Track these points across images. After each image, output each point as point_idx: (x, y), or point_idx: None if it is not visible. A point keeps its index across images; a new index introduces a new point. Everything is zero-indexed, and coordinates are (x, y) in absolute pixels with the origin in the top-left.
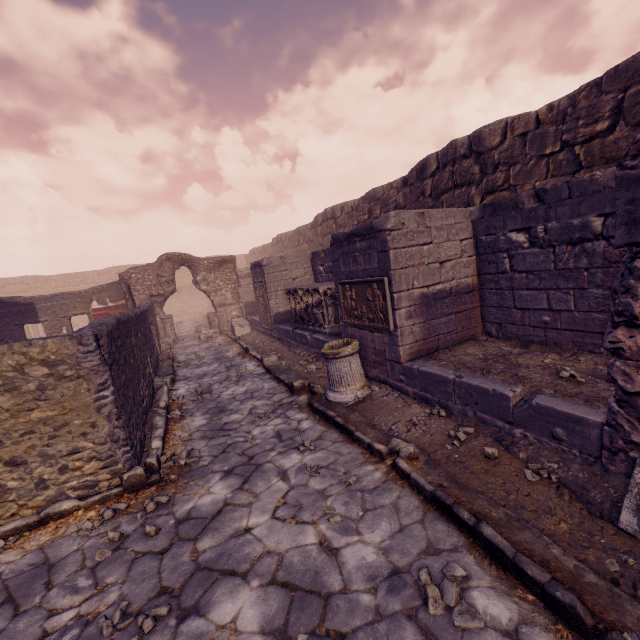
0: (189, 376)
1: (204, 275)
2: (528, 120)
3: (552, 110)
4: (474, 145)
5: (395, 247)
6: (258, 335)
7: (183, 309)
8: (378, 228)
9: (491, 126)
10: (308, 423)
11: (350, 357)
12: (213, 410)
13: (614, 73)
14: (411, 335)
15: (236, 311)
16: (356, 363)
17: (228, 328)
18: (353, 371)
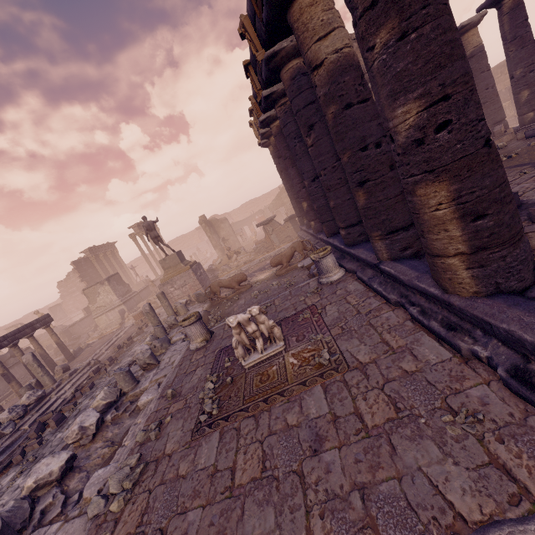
0: None
1: None
2: None
3: None
4: None
5: None
6: None
7: None
8: None
9: None
10: None
11: None
12: None
13: None
14: None
15: None
16: None
17: None
18: None
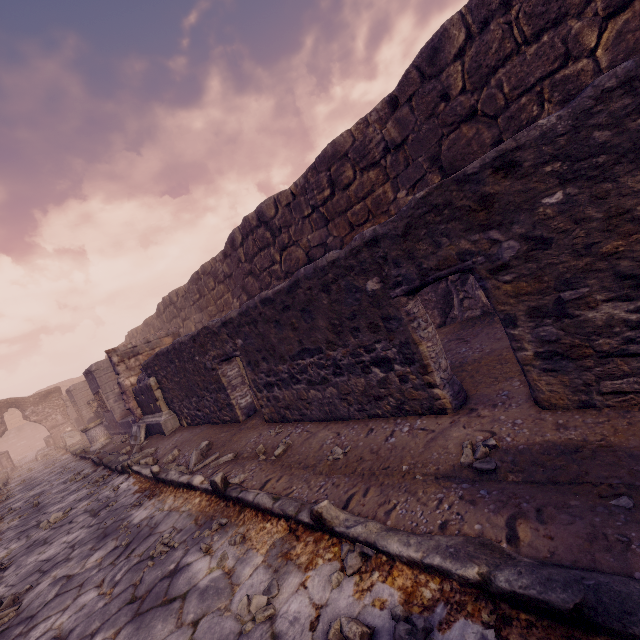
0: (19, 479)
1: (32, 409)
2: (182, 291)
3: (186, 288)
4: (171, 300)
5: (99, 376)
6: (84, 438)
7: (28, 445)
8: (91, 371)
9: (172, 293)
10: (74, 463)
11: (95, 428)
12: (29, 482)
13: (192, 279)
14: (120, 409)
15: (69, 427)
16: (100, 429)
17: (63, 443)
18: (99, 433)
